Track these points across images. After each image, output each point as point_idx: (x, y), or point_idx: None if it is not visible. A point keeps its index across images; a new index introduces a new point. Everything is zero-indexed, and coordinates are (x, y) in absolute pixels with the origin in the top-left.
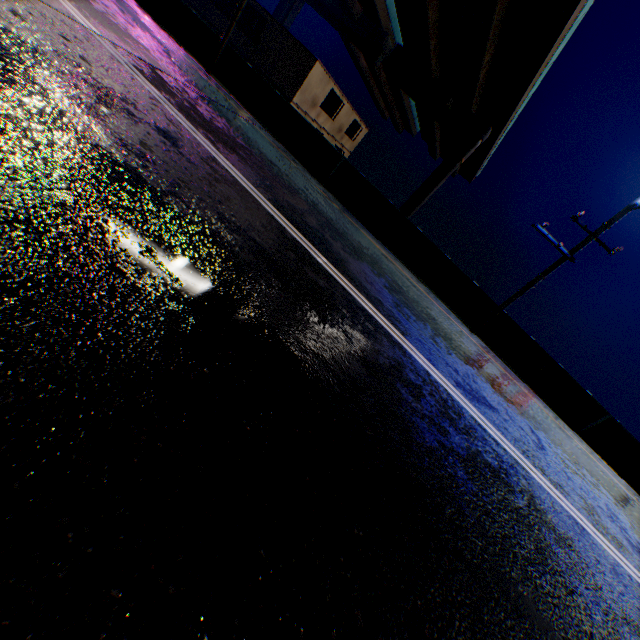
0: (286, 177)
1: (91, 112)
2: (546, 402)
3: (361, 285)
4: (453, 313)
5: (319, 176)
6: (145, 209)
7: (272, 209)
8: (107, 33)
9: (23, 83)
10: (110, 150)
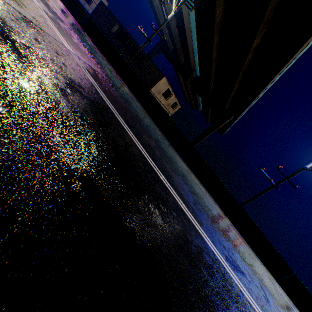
0: (146, 127)
1: (62, 92)
2: (261, 260)
3: (179, 192)
4: (217, 204)
5: (160, 126)
6: (80, 152)
7: (140, 146)
8: (77, 52)
9: (30, 75)
10: (67, 114)
